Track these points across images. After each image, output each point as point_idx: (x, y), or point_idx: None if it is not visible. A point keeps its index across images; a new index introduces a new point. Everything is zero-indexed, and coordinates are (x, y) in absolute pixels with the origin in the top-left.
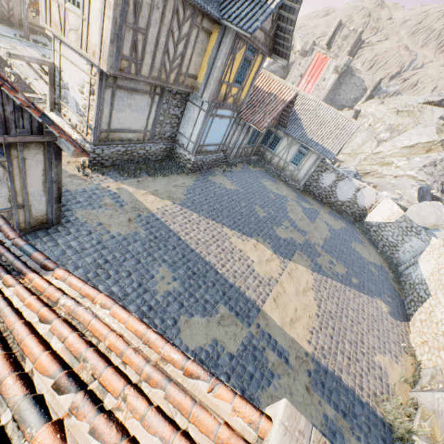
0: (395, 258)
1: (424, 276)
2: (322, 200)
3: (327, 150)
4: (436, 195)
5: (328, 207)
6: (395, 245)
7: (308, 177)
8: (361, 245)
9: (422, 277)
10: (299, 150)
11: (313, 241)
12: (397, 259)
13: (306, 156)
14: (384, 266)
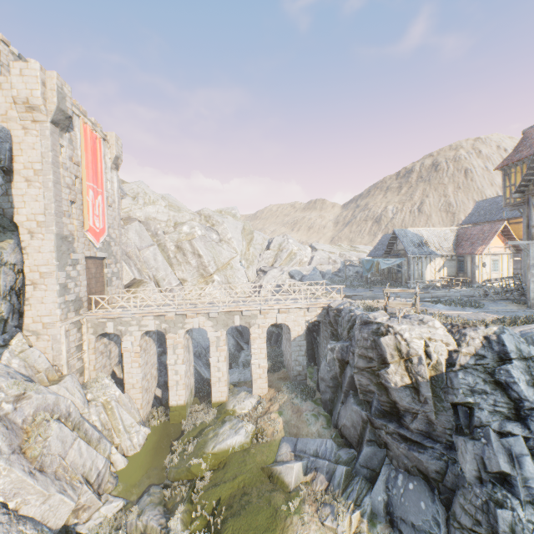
0: None
1: None
2: None
3: None
4: None
5: None
6: None
7: None
8: None
9: None
10: None
11: None
12: None
13: None
14: None
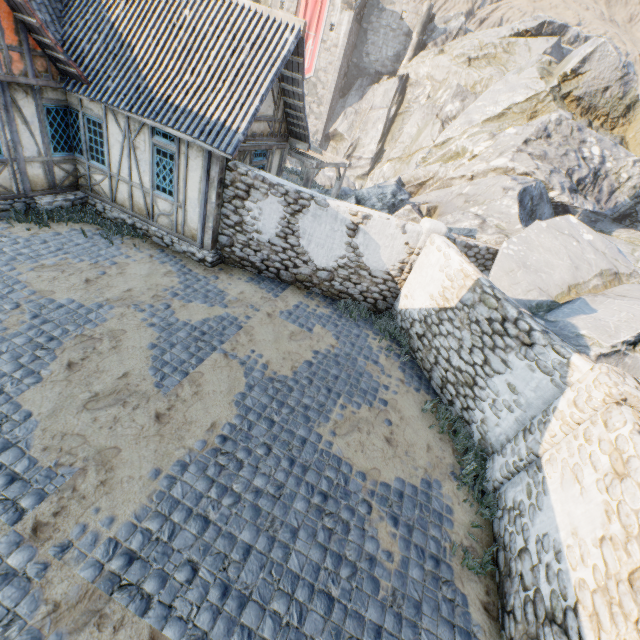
0: (475, 424)
1: (571, 576)
2: (280, 277)
3: (215, 126)
4: (562, 202)
5: (297, 293)
6: (471, 382)
7: (212, 222)
8: (369, 409)
9: (563, 574)
10: (157, 148)
11: (69, 529)
12: (481, 427)
13: (180, 160)
14: (441, 478)
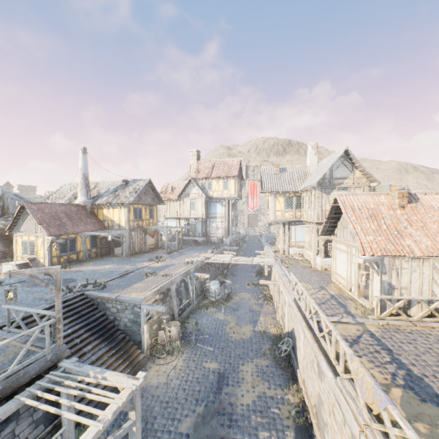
0: None
1: None
2: None
3: None
4: None
5: None
6: None
7: None
8: None
9: None
10: None
11: None
12: None
13: None
14: None
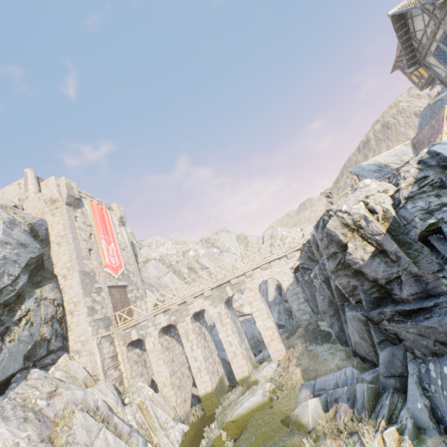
0: None
1: None
2: None
3: None
4: None
5: None
6: None
7: None
8: None
9: None
10: None
11: None
12: None
13: None
14: None
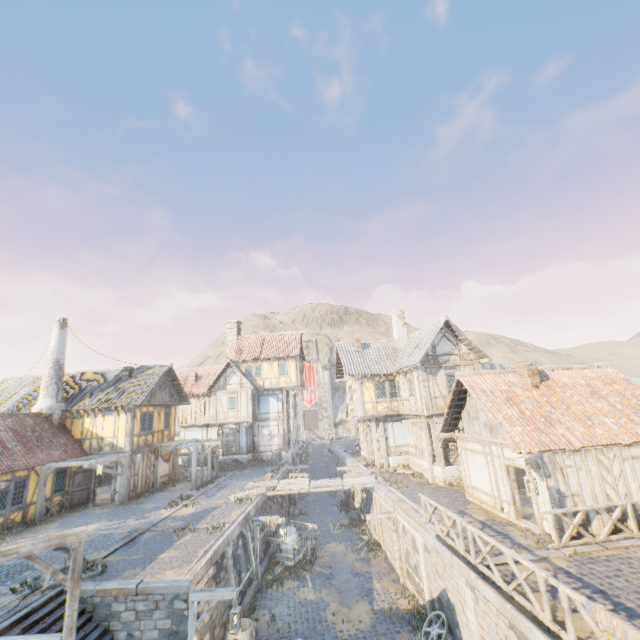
0: None
1: None
2: None
3: None
4: None
5: None
6: None
7: None
8: None
9: None
10: None
11: None
12: None
13: None
14: None
